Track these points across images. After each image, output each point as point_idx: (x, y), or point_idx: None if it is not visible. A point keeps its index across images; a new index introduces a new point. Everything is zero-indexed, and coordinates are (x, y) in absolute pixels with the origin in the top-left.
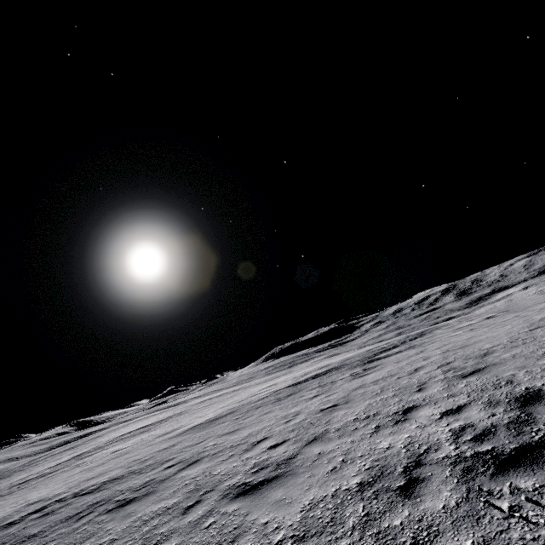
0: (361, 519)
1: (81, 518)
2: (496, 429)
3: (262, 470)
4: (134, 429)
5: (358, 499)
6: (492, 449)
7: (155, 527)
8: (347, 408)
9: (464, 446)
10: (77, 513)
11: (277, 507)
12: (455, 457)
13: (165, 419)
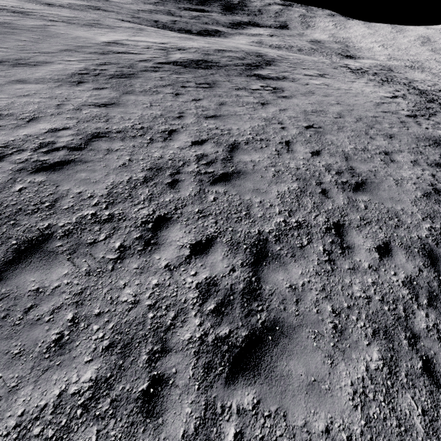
0: None
1: (173, 185)
2: None
3: (342, 174)
4: None
5: (432, 203)
6: None
7: (318, 205)
8: (332, 135)
9: None
10: (145, 177)
11: (396, 202)
12: None
13: None
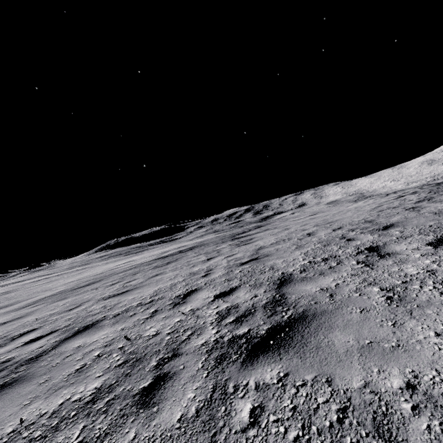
0: None
1: None
2: None
3: (248, 317)
4: None
5: None
6: None
7: None
8: (279, 258)
9: None
10: None
11: (384, 358)
12: None
13: None
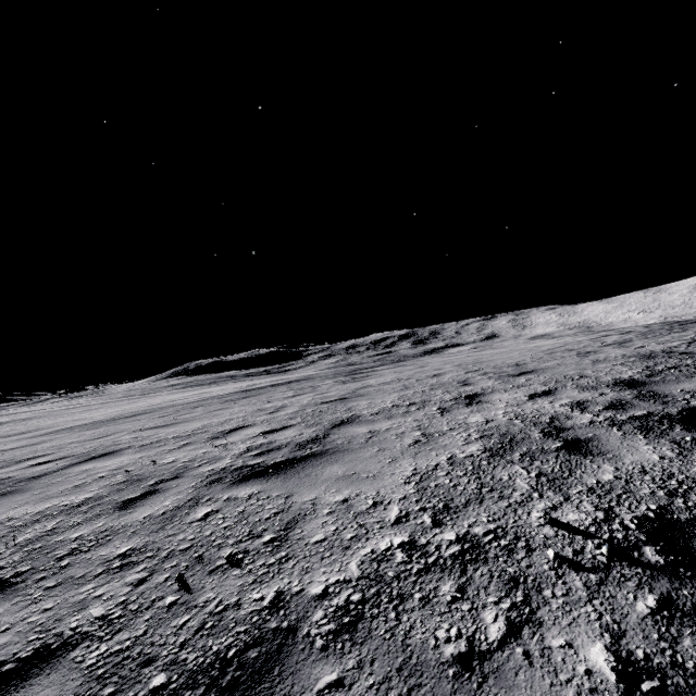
0: (539, 480)
1: None
2: (628, 401)
3: (273, 452)
4: None
5: (505, 463)
6: (650, 413)
7: (52, 532)
8: (369, 399)
9: (606, 414)
10: None
11: (350, 483)
12: (608, 421)
13: None
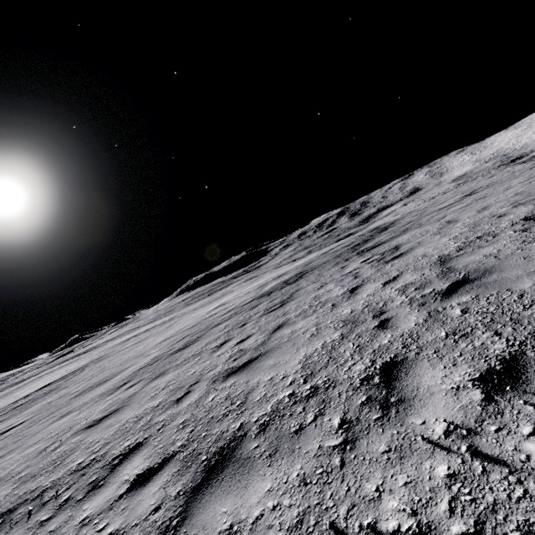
0: None
1: None
2: None
3: None
4: (34, 390)
5: None
6: None
7: None
8: None
9: None
10: None
11: None
12: None
13: (79, 369)
